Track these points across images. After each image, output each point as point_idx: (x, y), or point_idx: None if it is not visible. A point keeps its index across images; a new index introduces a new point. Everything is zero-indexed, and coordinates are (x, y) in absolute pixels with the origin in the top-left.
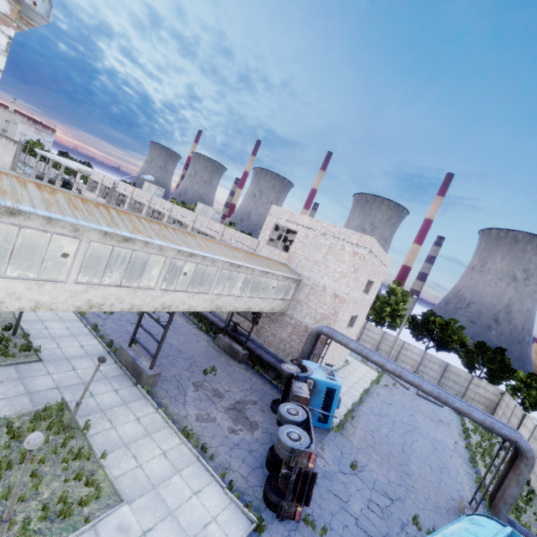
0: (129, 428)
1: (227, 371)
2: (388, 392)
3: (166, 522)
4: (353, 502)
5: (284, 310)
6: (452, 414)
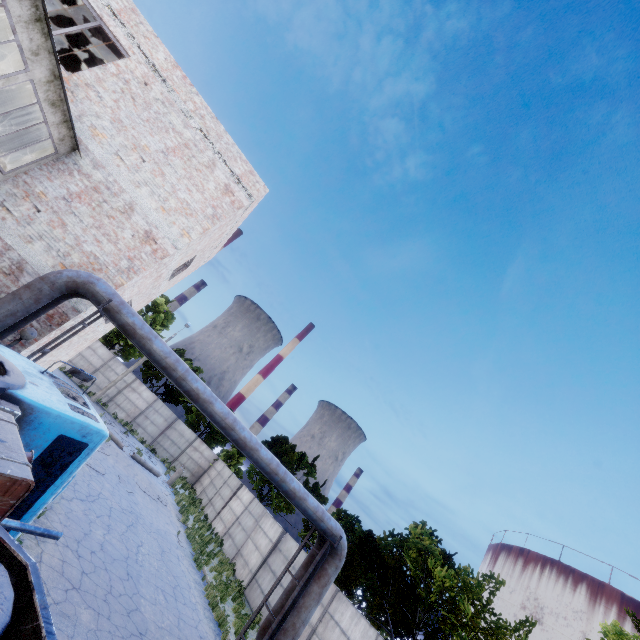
0: None
1: None
2: (98, 451)
3: None
4: None
5: None
6: (167, 486)
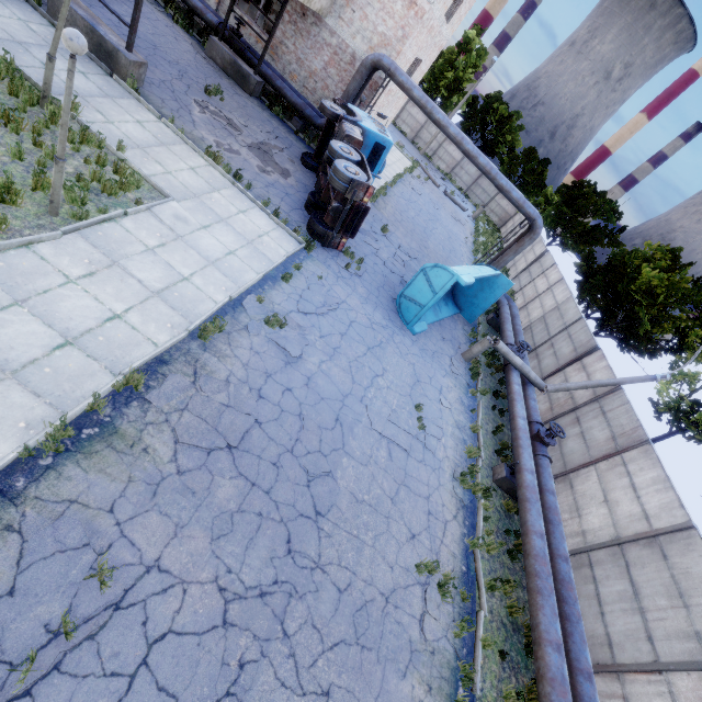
0: (133, 130)
1: (237, 101)
2: (419, 184)
3: (221, 225)
4: (382, 252)
5: (324, 15)
6: (470, 218)
